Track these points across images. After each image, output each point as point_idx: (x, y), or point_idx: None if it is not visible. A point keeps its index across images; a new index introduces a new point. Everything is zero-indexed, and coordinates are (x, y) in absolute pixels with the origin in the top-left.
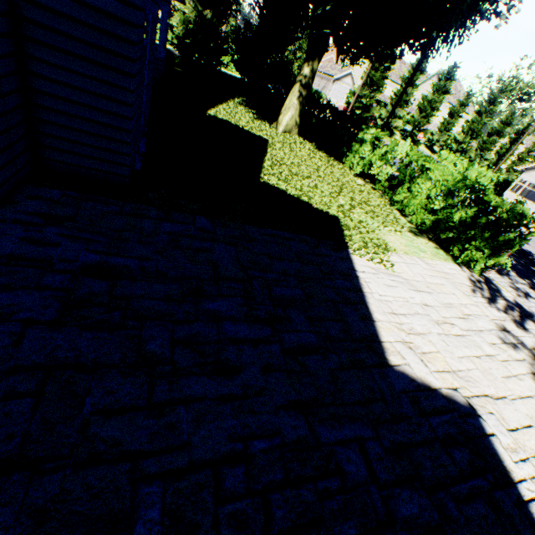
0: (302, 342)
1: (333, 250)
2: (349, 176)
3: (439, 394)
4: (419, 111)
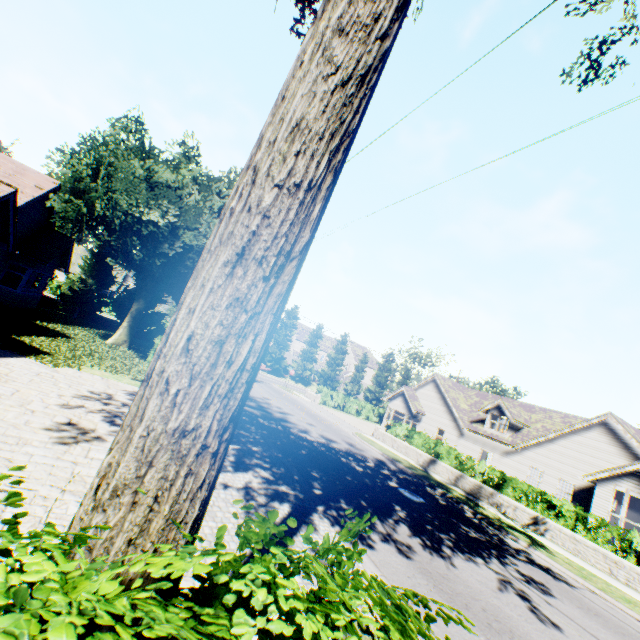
0: None
1: (12, 353)
2: (136, 363)
3: None
4: (329, 366)
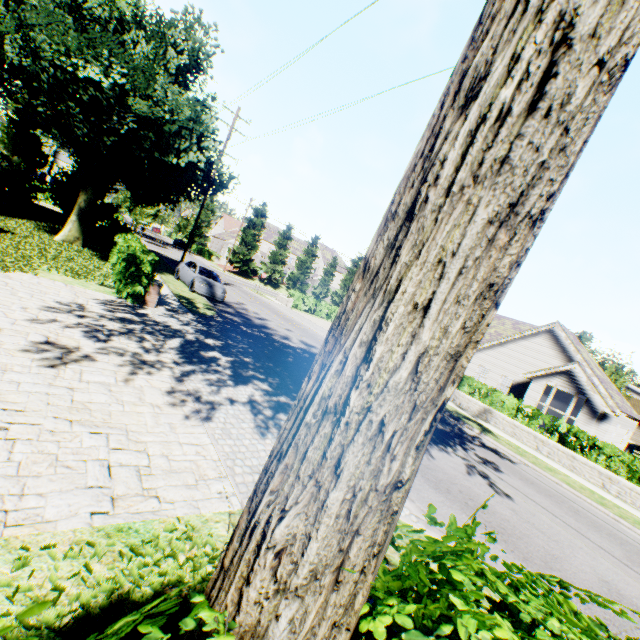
0: None
1: None
2: (98, 265)
3: None
4: (298, 269)
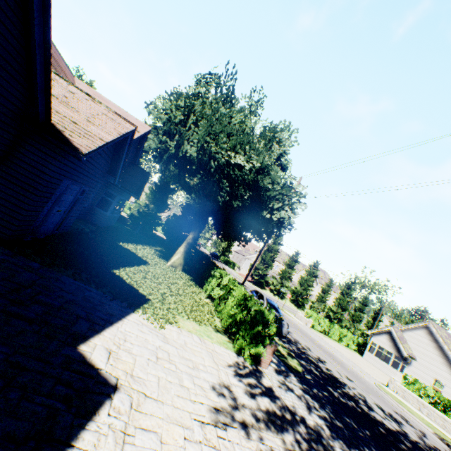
0: (23, 314)
1: (120, 306)
2: (198, 294)
3: (97, 371)
4: (300, 285)
